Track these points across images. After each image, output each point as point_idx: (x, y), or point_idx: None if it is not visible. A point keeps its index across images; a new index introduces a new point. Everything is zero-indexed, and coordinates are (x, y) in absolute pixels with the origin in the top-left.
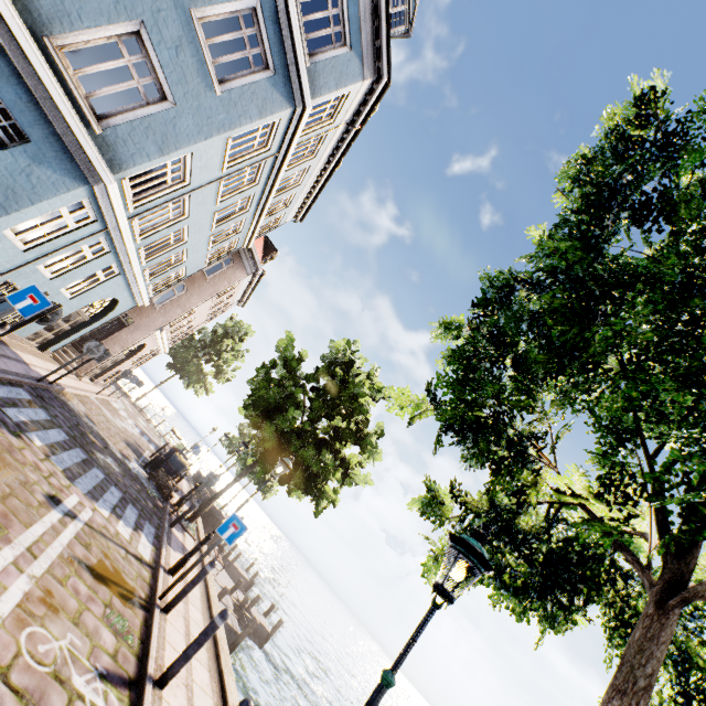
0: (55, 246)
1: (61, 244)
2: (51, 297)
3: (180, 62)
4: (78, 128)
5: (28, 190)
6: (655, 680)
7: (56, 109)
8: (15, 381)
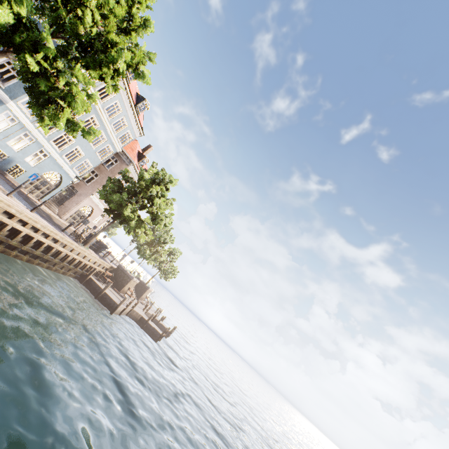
0: (9, 133)
1: (10, 132)
2: (23, 163)
3: None
4: None
5: None
6: None
7: None
8: (2, 178)
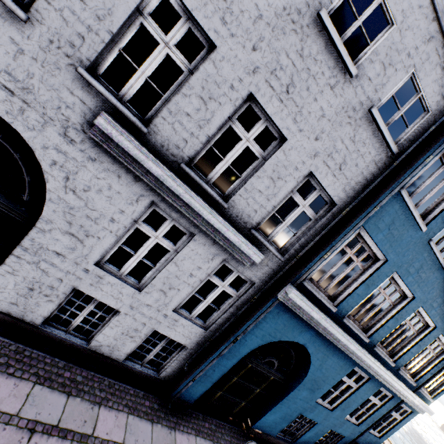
0: None
1: None
2: None
3: None
4: None
5: None
6: None
7: None
8: None
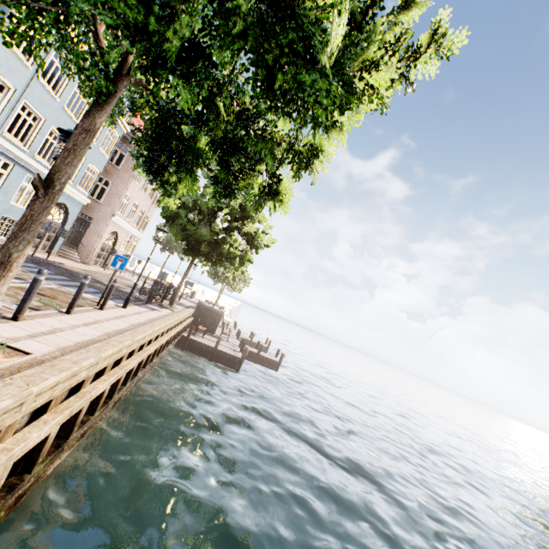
0: None
1: None
2: (10, 210)
3: None
4: None
5: None
6: (95, 113)
7: None
8: None
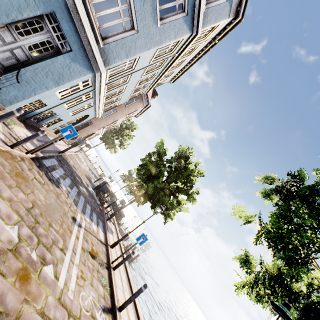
0: (73, 97)
1: (75, 96)
2: (65, 115)
3: (144, 8)
4: (94, 45)
5: (68, 74)
6: None
7: (85, 35)
8: (52, 155)
